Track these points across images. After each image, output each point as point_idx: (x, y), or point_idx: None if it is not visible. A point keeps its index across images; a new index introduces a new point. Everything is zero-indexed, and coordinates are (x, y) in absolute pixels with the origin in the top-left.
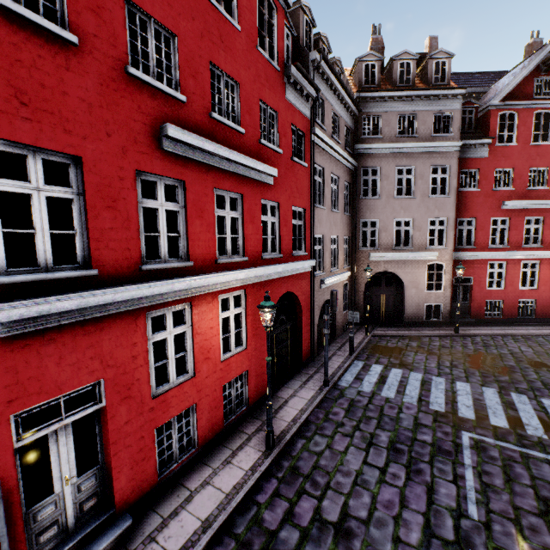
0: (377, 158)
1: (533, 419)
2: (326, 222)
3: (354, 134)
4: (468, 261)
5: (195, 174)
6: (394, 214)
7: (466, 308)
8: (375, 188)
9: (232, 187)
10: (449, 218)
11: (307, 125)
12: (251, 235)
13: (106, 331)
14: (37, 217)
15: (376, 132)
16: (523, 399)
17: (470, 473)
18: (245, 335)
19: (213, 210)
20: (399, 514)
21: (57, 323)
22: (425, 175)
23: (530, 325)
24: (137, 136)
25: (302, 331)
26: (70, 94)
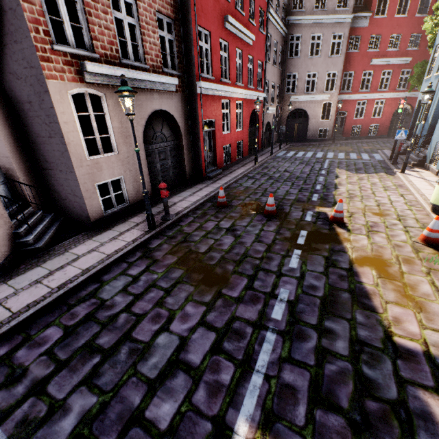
0: (300, 27)
1: (354, 157)
2: (270, 72)
3: (287, 8)
4: (346, 101)
5: (231, 40)
6: (307, 69)
7: (341, 131)
8: (296, 52)
9: (240, 47)
10: (339, 72)
11: (265, 5)
12: (244, 74)
13: (215, 102)
14: (204, 56)
15: (300, 4)
16: (354, 154)
17: (326, 164)
18: (241, 124)
19: (235, 58)
20: (302, 169)
21: (209, 94)
22: (328, 41)
23: (373, 139)
24: (220, 22)
25: (259, 134)
26: (209, 6)
